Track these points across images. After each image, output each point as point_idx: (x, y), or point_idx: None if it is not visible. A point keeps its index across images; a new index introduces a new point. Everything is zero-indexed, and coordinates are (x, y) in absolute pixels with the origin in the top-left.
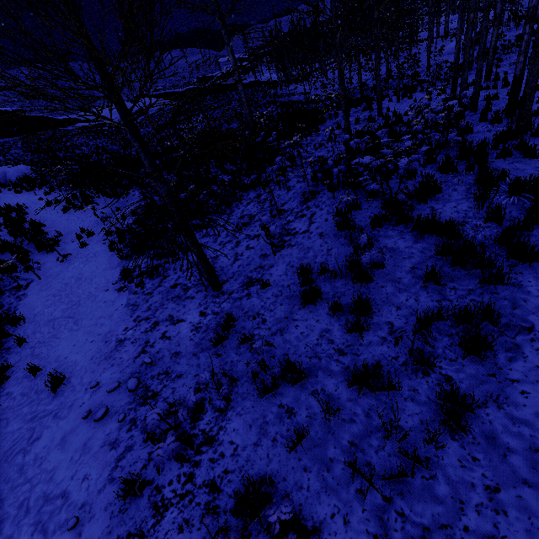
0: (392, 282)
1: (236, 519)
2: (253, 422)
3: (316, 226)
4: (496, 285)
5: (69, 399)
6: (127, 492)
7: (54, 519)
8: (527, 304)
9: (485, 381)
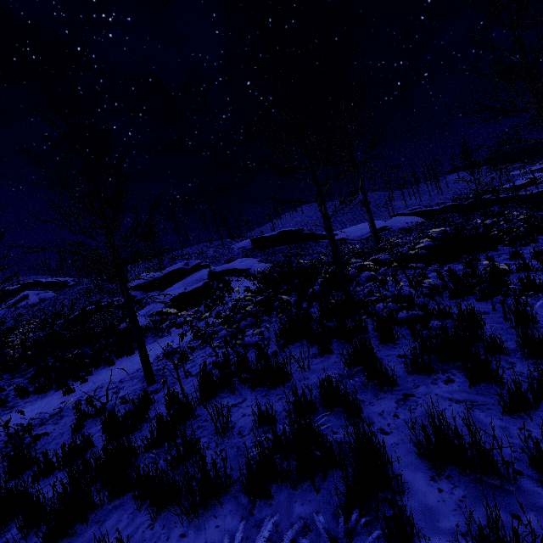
0: None
1: None
2: None
3: None
4: (35, 528)
5: (56, 402)
6: None
7: None
8: None
9: None
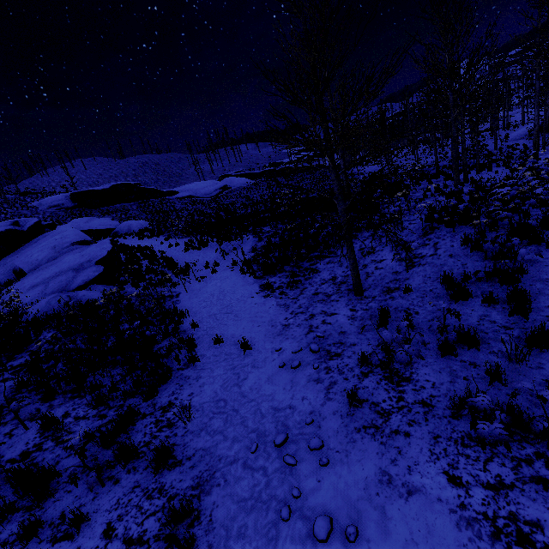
0: (540, 281)
1: (457, 420)
2: (441, 370)
3: (443, 250)
4: None
5: (260, 357)
6: (351, 402)
7: (290, 419)
8: None
9: None
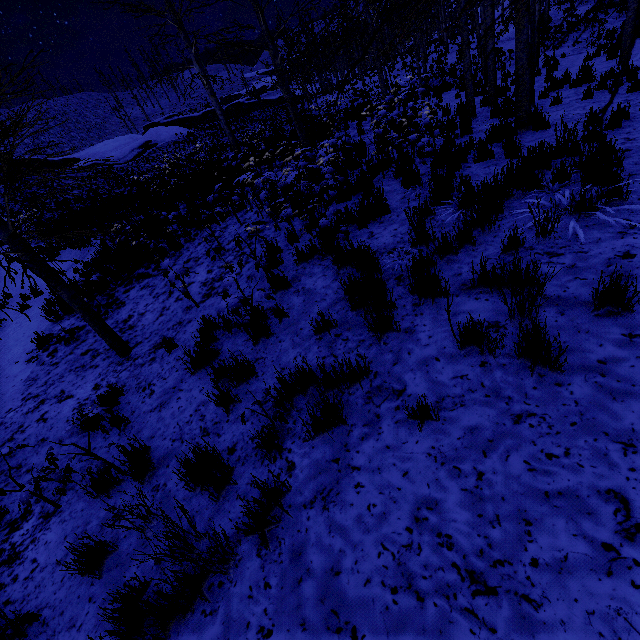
0: (292, 335)
1: None
2: (72, 531)
3: (249, 266)
4: (388, 332)
5: None
6: None
7: None
8: (410, 357)
9: (325, 470)
